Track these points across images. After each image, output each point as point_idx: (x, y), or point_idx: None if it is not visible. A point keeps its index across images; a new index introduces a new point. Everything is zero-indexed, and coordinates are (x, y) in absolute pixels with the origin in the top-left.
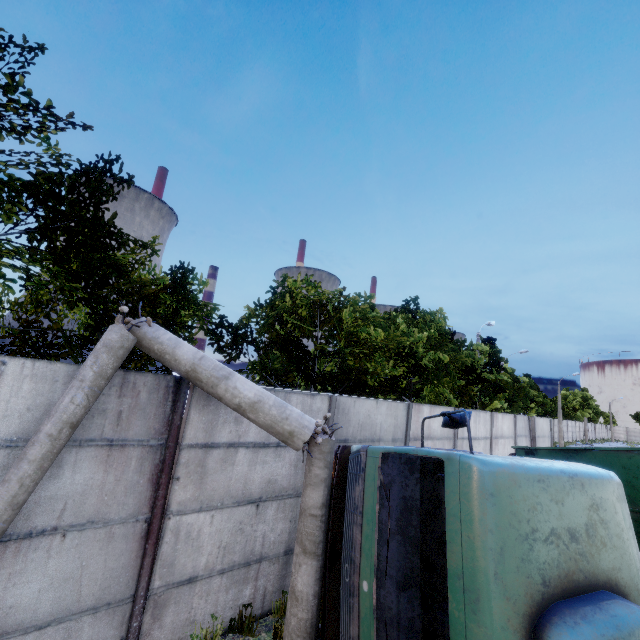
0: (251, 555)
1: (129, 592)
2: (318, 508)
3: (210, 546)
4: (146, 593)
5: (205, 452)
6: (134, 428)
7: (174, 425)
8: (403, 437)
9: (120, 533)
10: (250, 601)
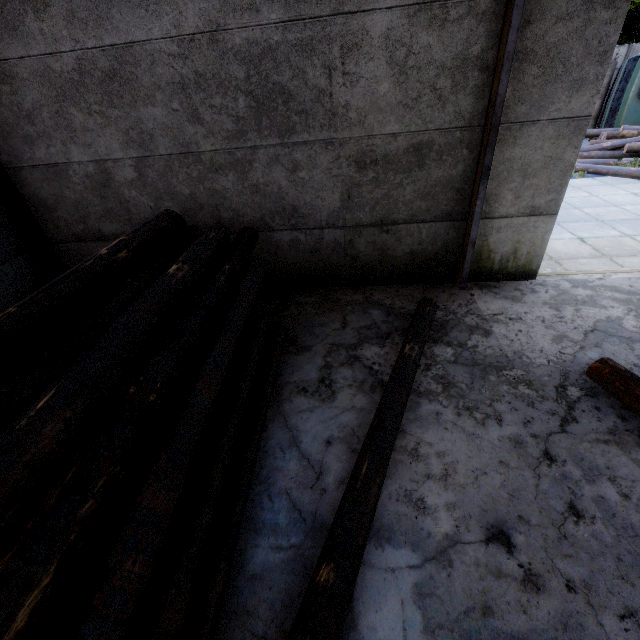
0: None
1: None
2: (605, 85)
3: None
4: None
5: None
6: None
7: None
8: None
9: None
10: None
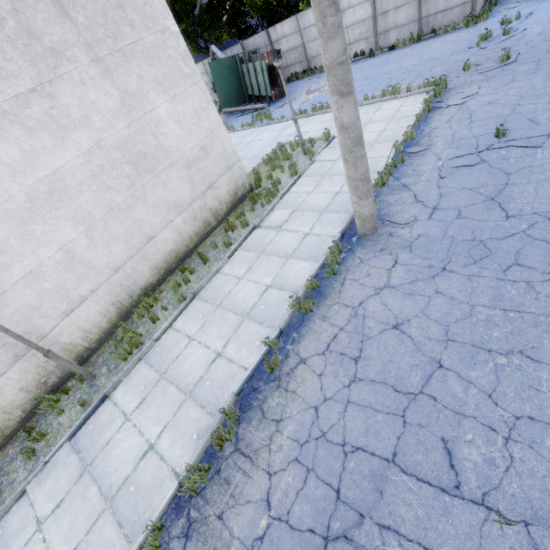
0: None
1: None
2: None
3: None
4: None
5: None
6: None
7: None
8: (269, 44)
9: None
10: None
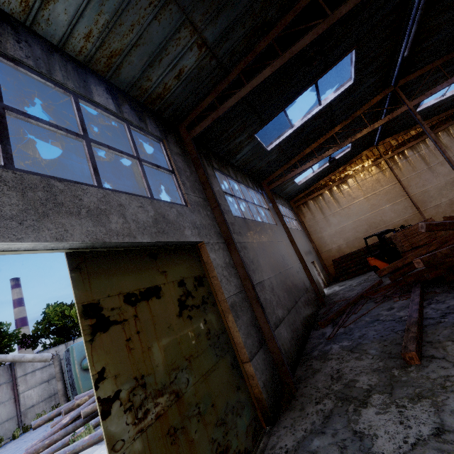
0: (51, 394)
1: (15, 414)
2: (59, 370)
3: (36, 396)
4: (20, 413)
5: (25, 376)
6: (2, 380)
7: (13, 374)
8: None
9: (7, 403)
10: (55, 405)
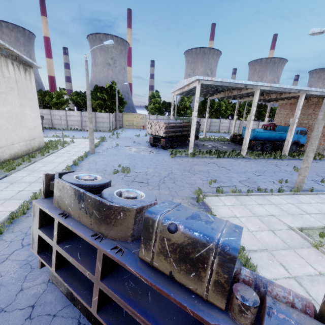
0: None
1: None
2: None
3: None
4: None
5: None
6: None
7: None
8: None
9: None
10: None
